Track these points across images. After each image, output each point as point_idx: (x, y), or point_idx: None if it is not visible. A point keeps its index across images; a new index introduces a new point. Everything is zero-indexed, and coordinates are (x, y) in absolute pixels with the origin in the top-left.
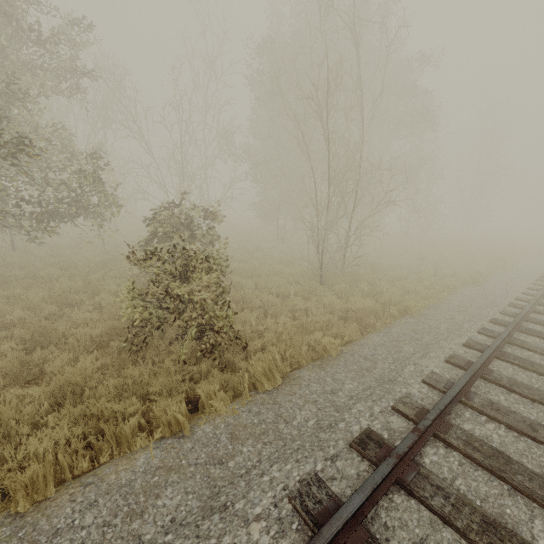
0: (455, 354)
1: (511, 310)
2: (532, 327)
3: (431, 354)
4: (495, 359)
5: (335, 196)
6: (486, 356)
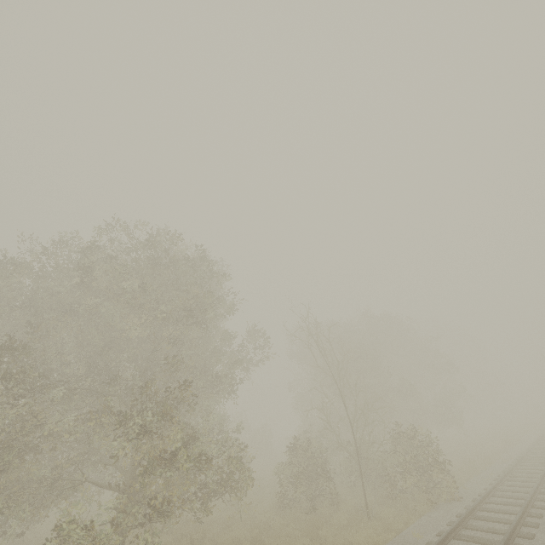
0: None
1: None
2: None
3: None
4: None
5: None
6: None
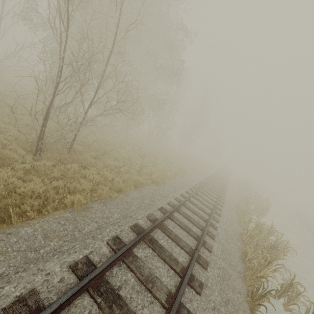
0: (33, 292)
1: (157, 214)
2: (157, 235)
3: (6, 288)
4: (84, 294)
5: (111, 97)
6: (55, 306)
